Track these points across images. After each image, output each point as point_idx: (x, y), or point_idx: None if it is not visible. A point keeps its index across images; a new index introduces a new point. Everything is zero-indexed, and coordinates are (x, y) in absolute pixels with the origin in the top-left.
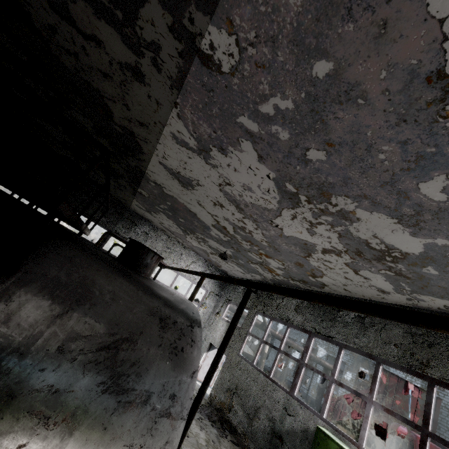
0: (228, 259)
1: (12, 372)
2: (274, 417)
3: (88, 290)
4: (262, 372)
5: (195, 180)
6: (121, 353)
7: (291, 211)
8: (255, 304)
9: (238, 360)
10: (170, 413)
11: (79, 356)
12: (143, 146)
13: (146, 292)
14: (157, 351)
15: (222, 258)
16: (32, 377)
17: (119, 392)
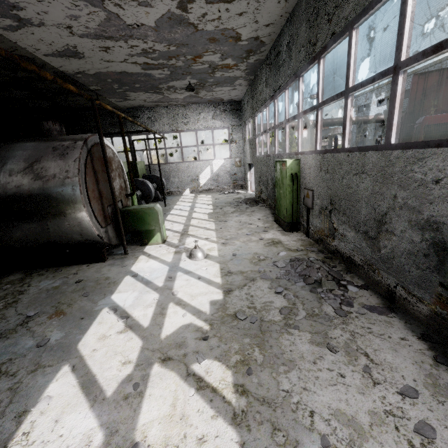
0: (206, 87)
1: (1, 187)
2: (272, 177)
3: (11, 154)
4: (265, 156)
5: (68, 46)
6: (35, 167)
7: (108, 3)
8: (252, 109)
9: (257, 160)
10: (68, 177)
11: (18, 174)
12: (24, 55)
13: (47, 142)
14: (52, 159)
15: (192, 91)
16: (8, 186)
17: (41, 179)
